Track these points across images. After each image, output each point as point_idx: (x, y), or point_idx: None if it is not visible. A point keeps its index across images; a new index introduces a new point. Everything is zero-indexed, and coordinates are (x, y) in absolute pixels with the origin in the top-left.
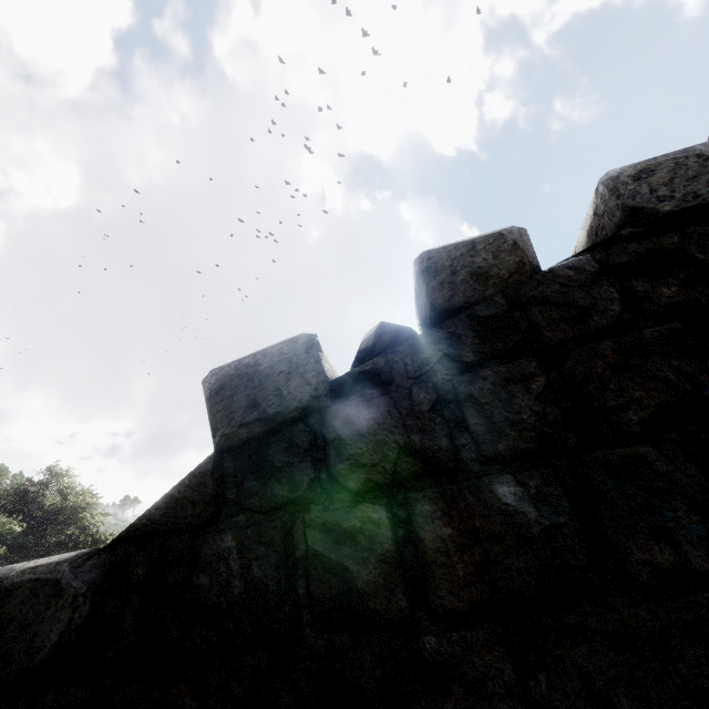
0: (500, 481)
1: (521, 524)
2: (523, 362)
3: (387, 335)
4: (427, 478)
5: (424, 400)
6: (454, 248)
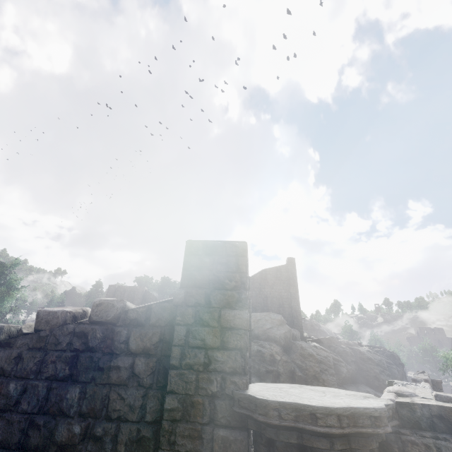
0: (13, 382)
1: (9, 393)
2: (38, 353)
3: (20, 331)
4: (1, 377)
5: (14, 356)
6: (45, 312)
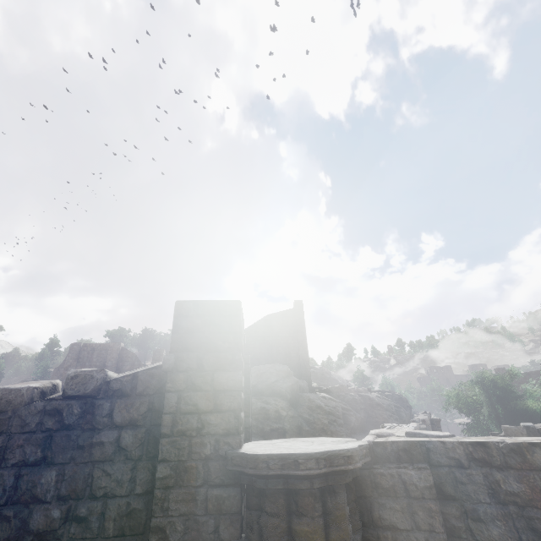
0: None
1: None
2: None
3: None
4: None
5: None
6: (5, 390)
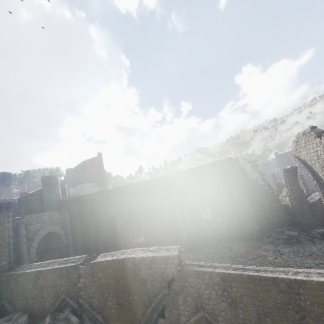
0: None
1: None
2: None
3: None
4: None
5: None
6: None
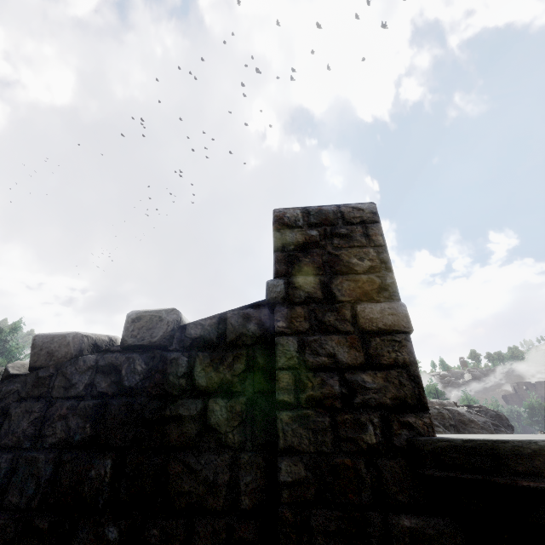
0: None
1: None
2: (36, 404)
3: (6, 372)
4: None
5: None
6: (46, 337)
